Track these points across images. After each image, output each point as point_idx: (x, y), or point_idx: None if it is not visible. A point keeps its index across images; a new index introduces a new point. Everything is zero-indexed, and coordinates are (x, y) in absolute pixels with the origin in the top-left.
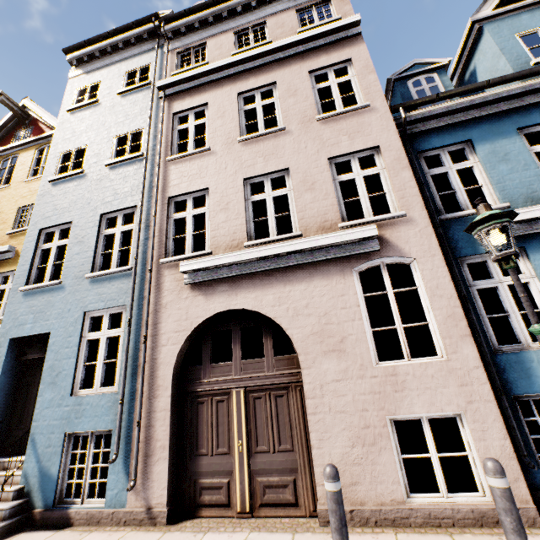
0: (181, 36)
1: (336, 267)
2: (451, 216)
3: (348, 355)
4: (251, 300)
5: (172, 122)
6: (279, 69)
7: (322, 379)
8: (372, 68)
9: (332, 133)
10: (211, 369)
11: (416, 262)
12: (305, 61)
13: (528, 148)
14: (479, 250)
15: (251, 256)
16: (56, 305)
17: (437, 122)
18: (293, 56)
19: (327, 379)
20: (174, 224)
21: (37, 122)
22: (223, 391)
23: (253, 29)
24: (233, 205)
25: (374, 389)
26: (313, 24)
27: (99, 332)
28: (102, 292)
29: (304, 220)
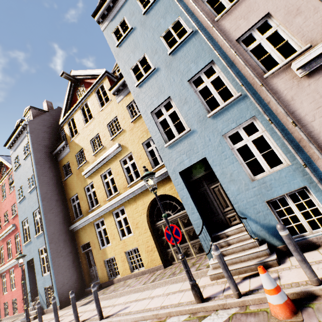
0: None
1: None
2: None
3: None
4: None
5: None
6: None
7: None
8: None
9: None
10: None
11: None
12: None
13: None
14: None
15: None
16: (197, 142)
17: None
18: None
19: None
20: (251, 54)
21: (83, 81)
22: None
23: None
24: (304, 7)
25: None
26: None
27: (243, 141)
28: (227, 119)
29: None
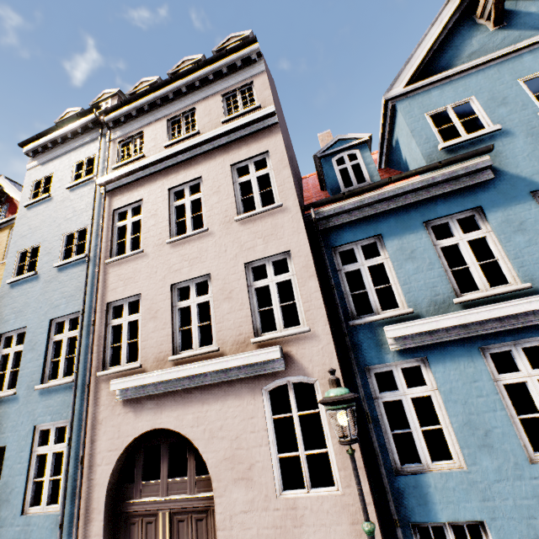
0: (122, 124)
1: (247, 386)
2: (360, 322)
3: (255, 484)
4: (174, 419)
5: (112, 220)
6: (205, 162)
7: (232, 509)
8: (286, 162)
9: (248, 235)
10: (142, 487)
11: (318, 383)
12: (227, 153)
13: (435, 243)
14: (385, 359)
15: (170, 377)
16: (12, 417)
17: (349, 216)
18: (217, 148)
19: (236, 509)
20: (112, 331)
21: (12, 199)
22: (151, 512)
23: (185, 115)
24: (161, 313)
25: (276, 523)
26: (235, 113)
27: (47, 447)
28: (49, 404)
29: (221, 332)
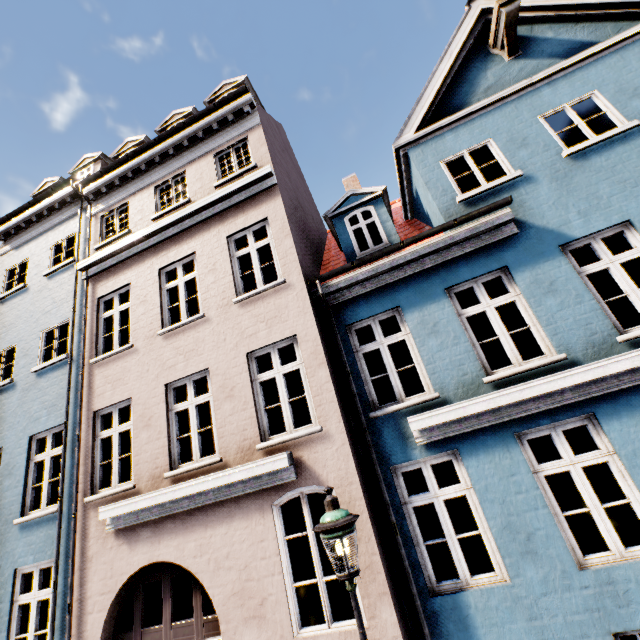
0: (104, 195)
1: (255, 503)
2: (381, 413)
3: (269, 623)
4: (174, 550)
5: (97, 310)
6: (198, 235)
7: None
8: (288, 230)
9: (250, 320)
10: (142, 635)
11: (335, 492)
12: (223, 223)
13: (460, 312)
14: (412, 455)
15: (166, 498)
16: None
17: (363, 287)
18: (211, 217)
19: None
20: (102, 444)
21: None
22: None
23: (174, 181)
24: (155, 420)
25: None
26: (229, 176)
27: (30, 594)
28: (31, 542)
29: (224, 439)
